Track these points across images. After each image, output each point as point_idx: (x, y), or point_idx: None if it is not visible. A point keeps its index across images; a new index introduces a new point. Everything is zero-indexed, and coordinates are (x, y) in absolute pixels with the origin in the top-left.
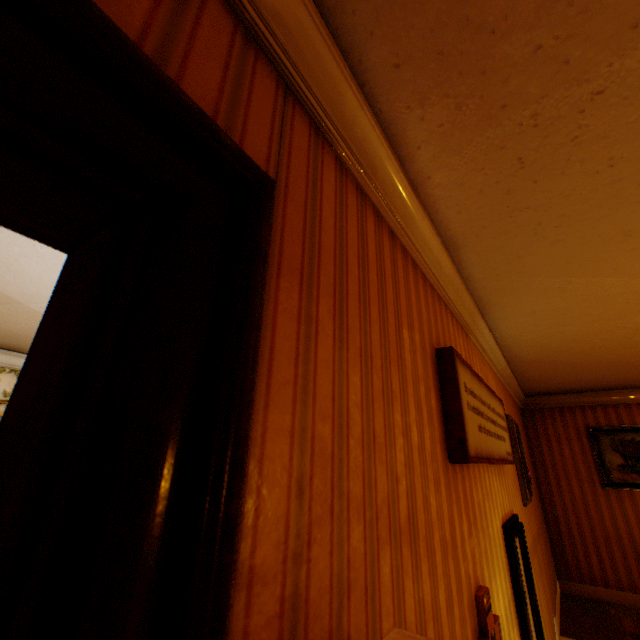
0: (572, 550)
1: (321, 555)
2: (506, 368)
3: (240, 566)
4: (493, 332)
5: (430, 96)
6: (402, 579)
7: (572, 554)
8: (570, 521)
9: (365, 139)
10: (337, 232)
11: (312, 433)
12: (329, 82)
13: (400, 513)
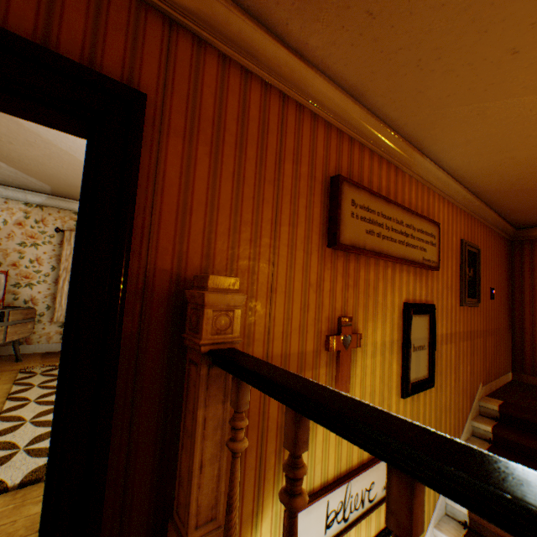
0: (531, 353)
1: (196, 252)
2: (473, 200)
3: (153, 240)
4: (441, 165)
5: None
6: (257, 281)
7: (530, 356)
8: (535, 332)
9: (241, 32)
10: (217, 107)
11: (191, 208)
12: (201, 4)
13: (261, 256)
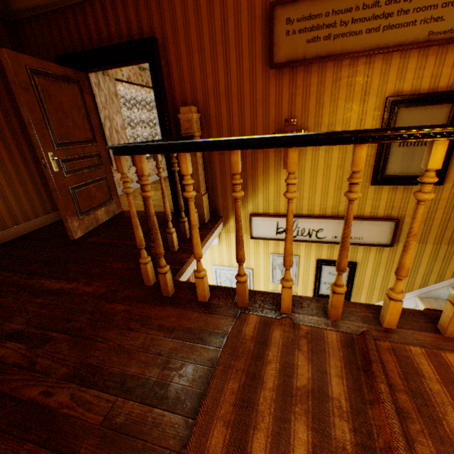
0: None
1: (189, 98)
2: None
3: (174, 98)
4: None
5: None
6: (220, 106)
7: None
8: None
9: None
10: (183, 15)
11: (183, 78)
12: None
13: (220, 91)
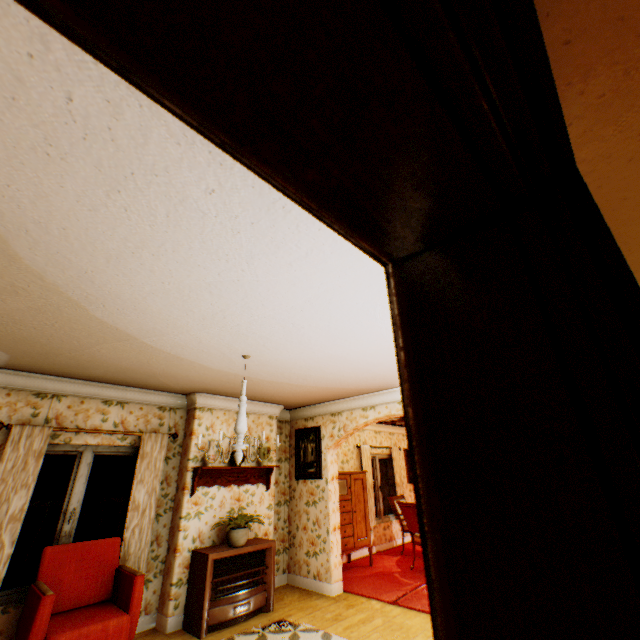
0: None
1: None
2: None
3: None
4: None
5: (596, 67)
6: None
7: None
8: None
9: None
10: None
11: None
12: None
13: None
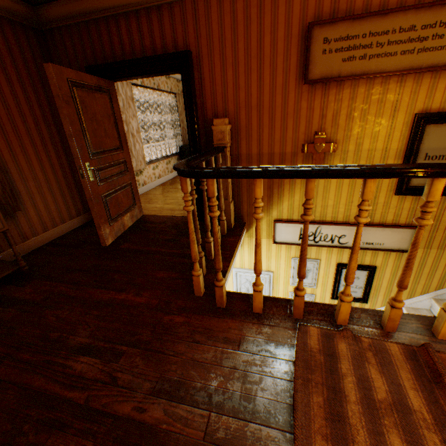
0: None
1: (220, 109)
2: None
3: (204, 108)
4: None
5: None
6: (251, 117)
7: None
8: None
9: None
10: (219, 30)
11: (216, 90)
12: None
13: (252, 104)
